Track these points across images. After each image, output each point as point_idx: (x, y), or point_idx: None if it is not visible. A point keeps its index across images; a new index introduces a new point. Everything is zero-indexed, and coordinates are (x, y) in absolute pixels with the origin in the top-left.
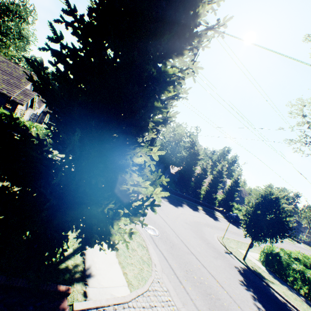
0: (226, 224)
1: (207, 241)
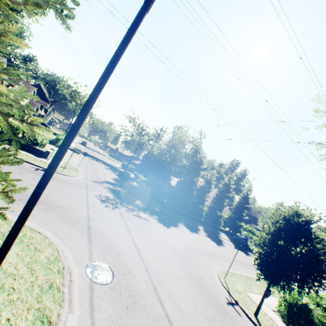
0: (232, 250)
1: (201, 283)
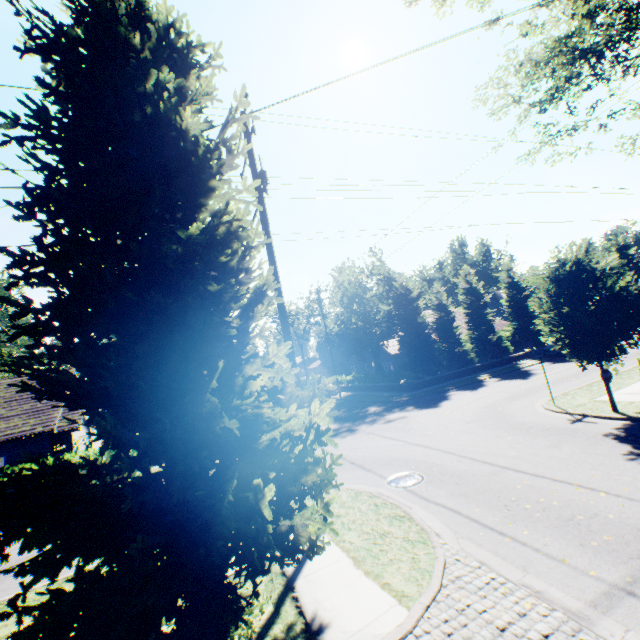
0: (551, 371)
1: (524, 426)
